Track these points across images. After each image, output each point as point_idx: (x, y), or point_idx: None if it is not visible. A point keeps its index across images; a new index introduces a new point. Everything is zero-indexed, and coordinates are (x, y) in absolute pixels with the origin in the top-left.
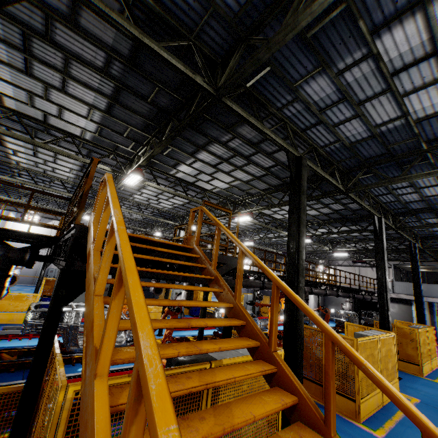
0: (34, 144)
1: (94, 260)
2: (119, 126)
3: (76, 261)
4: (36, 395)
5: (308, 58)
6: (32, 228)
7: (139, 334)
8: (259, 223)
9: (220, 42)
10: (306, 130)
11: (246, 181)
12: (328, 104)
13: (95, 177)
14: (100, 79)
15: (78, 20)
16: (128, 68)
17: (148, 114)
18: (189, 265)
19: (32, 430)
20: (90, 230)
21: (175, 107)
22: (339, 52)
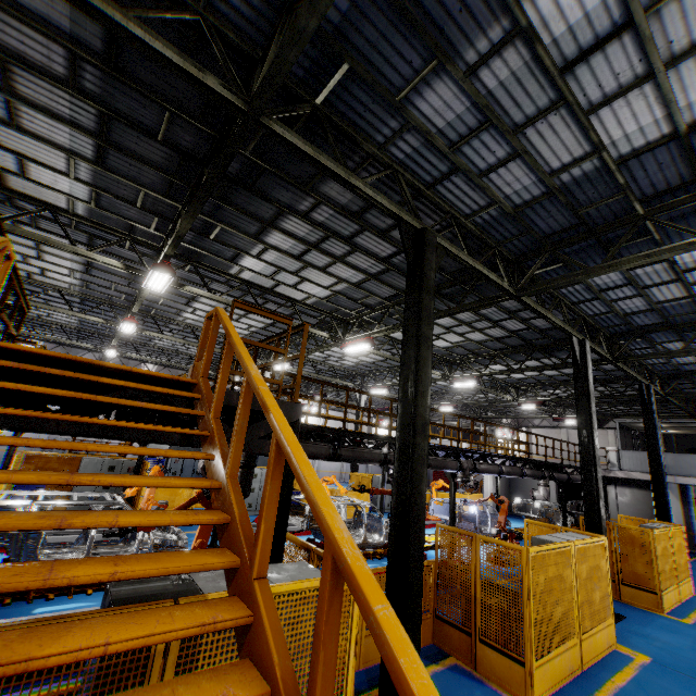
0: None
1: None
2: (125, 188)
3: None
4: None
5: (410, 44)
6: None
7: None
8: (390, 356)
9: (253, 18)
10: (434, 185)
11: (357, 282)
12: (462, 134)
13: (112, 283)
14: (71, 101)
15: None
16: (110, 77)
17: (167, 165)
18: (164, 410)
19: None
20: None
21: (208, 150)
22: (462, 29)
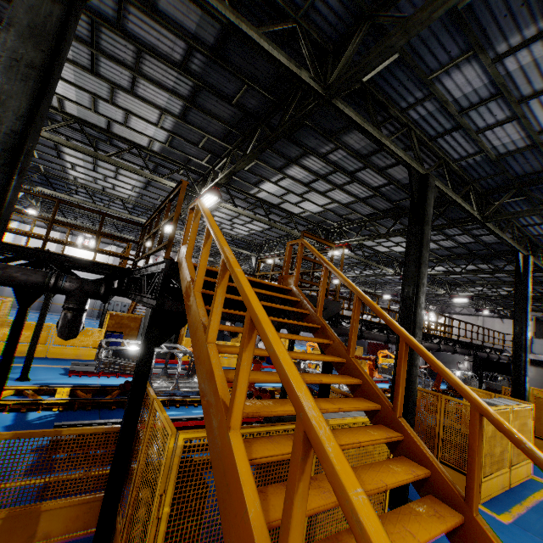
0: (97, 157)
1: (197, 302)
2: (194, 134)
3: (167, 300)
4: (132, 437)
5: (454, 39)
6: (88, 254)
7: (298, 394)
8: (357, 257)
9: (334, 23)
10: (436, 138)
11: (346, 203)
12: (473, 102)
13: (160, 196)
14: (177, 77)
15: (156, 3)
16: (211, 62)
17: (231, 119)
18: (291, 310)
19: (130, 472)
20: (183, 267)
21: (265, 110)
22: (501, 29)
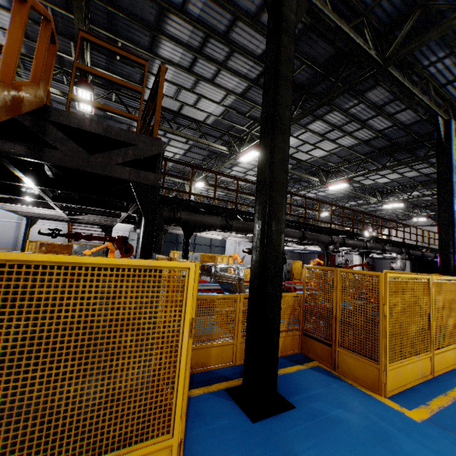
0: None
1: None
2: None
3: None
4: None
5: None
6: None
7: None
8: None
9: None
10: None
11: (242, 93)
12: None
13: None
14: None
15: None
16: None
17: None
18: None
19: None
20: None
21: None
22: None
